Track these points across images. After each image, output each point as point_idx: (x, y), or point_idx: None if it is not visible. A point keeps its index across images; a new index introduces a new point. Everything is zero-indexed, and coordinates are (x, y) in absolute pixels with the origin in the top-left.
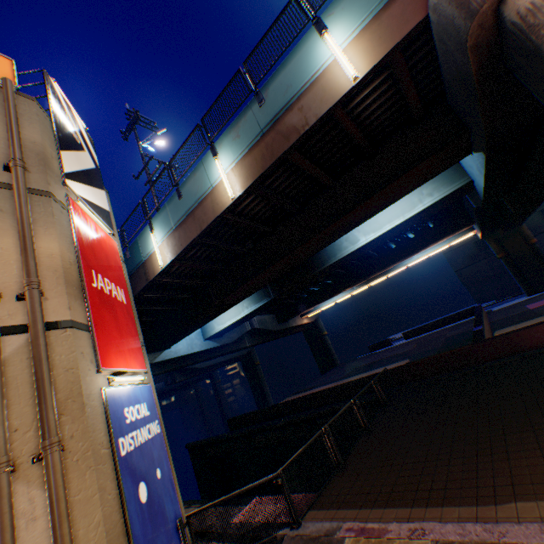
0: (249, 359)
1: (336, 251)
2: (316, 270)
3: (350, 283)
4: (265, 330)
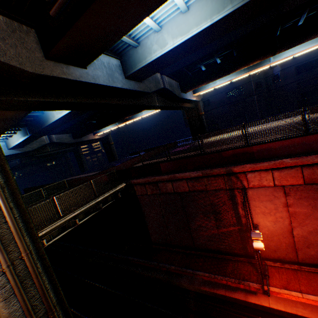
0: (77, 151)
1: (48, 119)
2: (43, 127)
3: (103, 124)
4: (62, 143)
